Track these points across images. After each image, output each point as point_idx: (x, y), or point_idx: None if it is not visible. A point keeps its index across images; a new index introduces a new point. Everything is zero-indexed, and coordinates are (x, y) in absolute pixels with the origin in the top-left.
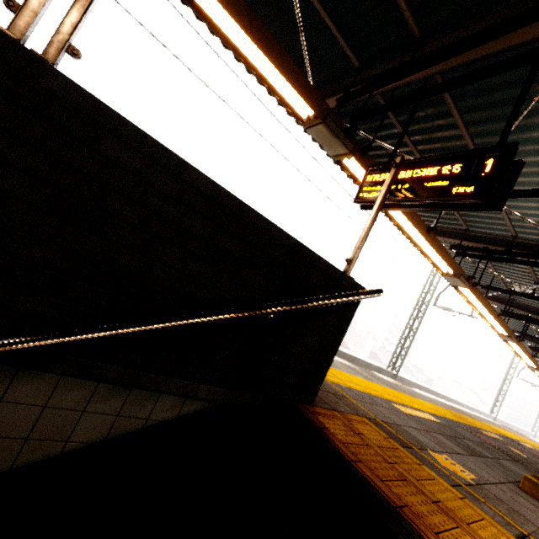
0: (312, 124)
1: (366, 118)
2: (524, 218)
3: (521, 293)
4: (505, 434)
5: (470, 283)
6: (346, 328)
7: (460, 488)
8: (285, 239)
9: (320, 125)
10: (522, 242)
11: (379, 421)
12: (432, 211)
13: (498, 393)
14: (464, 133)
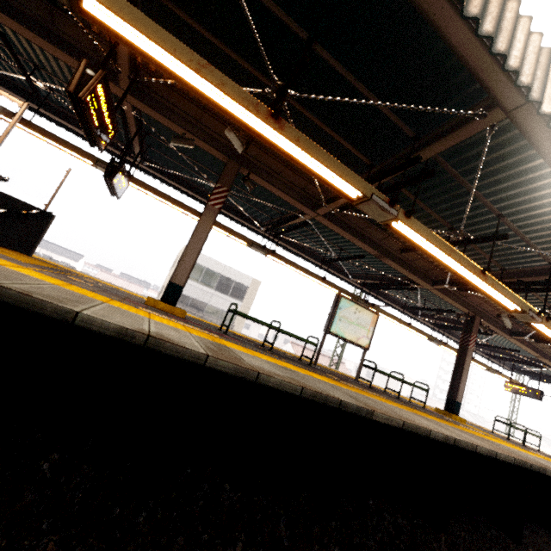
0: (95, 166)
1: (141, 160)
2: (249, 198)
3: (334, 259)
4: (367, 383)
5: (268, 250)
6: (43, 228)
7: (64, 272)
8: (1, 194)
9: (97, 166)
10: (287, 217)
11: (79, 276)
12: (253, 211)
13: (509, 410)
14: (189, 158)
